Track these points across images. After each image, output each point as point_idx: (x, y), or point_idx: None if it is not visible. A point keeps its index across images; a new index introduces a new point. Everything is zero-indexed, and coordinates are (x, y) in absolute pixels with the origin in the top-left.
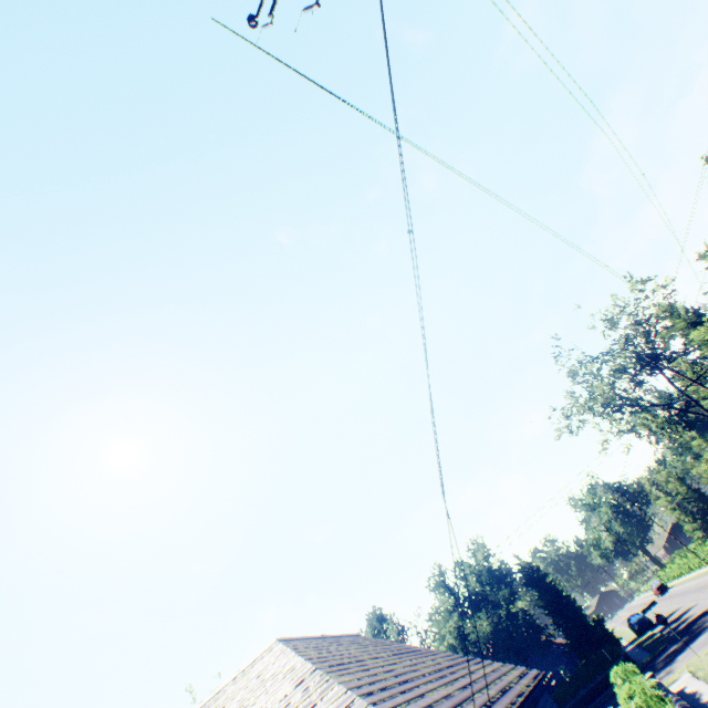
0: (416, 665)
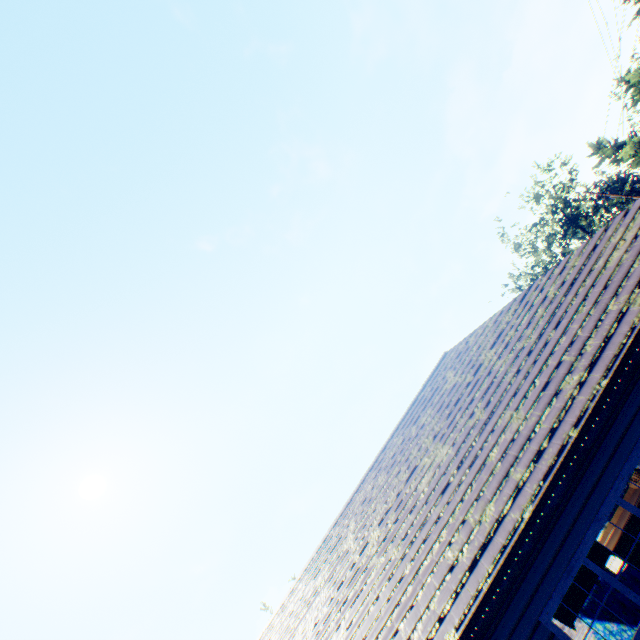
0: None
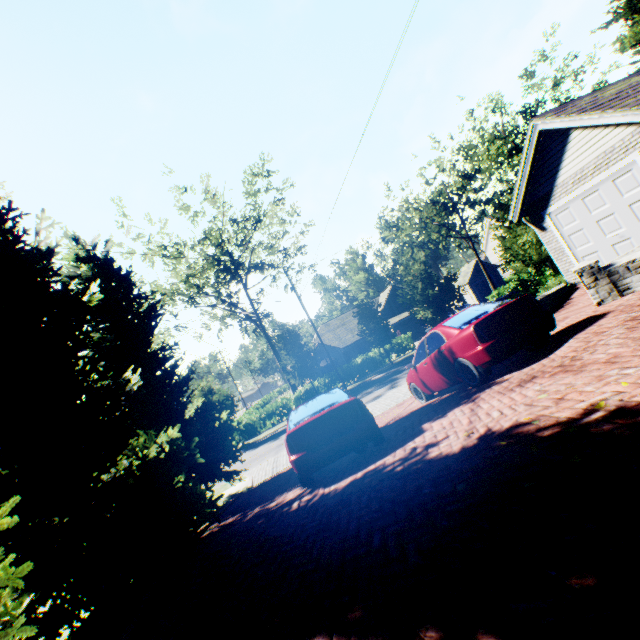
0: None
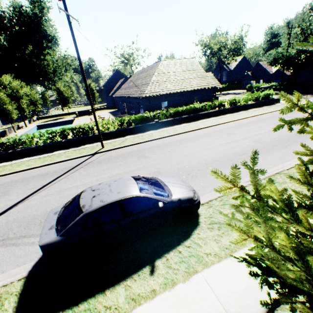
0: (179, 77)
